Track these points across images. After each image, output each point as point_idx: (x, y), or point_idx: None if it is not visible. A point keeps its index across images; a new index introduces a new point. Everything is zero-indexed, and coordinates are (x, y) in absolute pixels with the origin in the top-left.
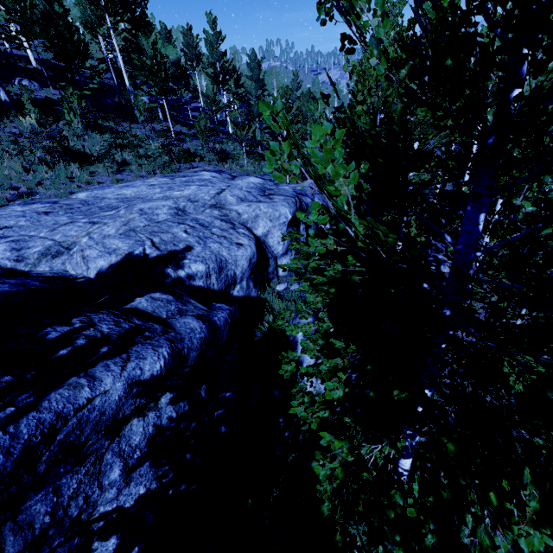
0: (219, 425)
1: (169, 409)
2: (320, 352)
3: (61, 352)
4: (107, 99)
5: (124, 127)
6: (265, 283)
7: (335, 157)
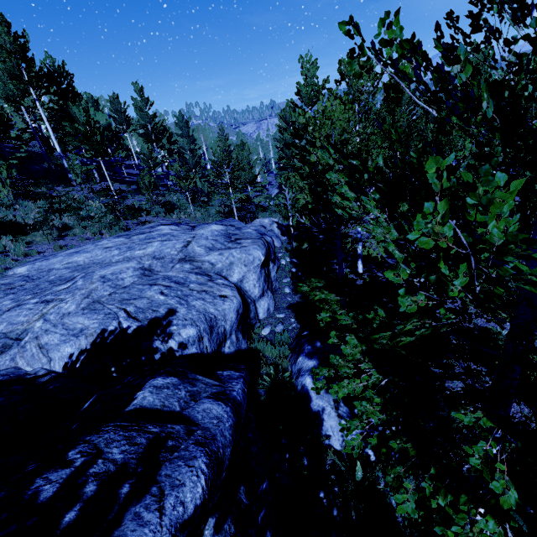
0: (265, 532)
1: None
2: (388, 415)
3: (67, 518)
4: (35, 166)
5: (59, 191)
6: (250, 331)
7: (502, 212)
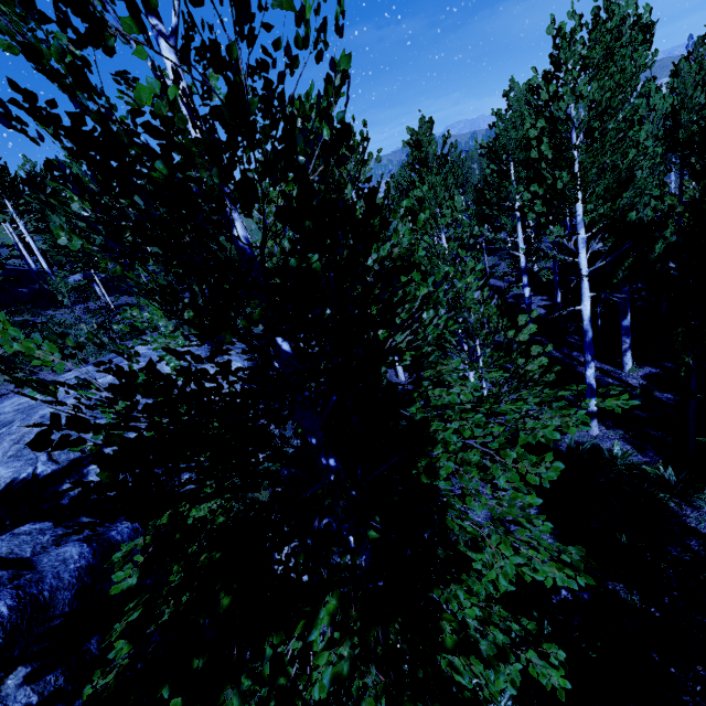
0: None
1: (24, 693)
2: None
3: None
4: (24, 289)
5: (46, 316)
6: None
7: (14, 336)
